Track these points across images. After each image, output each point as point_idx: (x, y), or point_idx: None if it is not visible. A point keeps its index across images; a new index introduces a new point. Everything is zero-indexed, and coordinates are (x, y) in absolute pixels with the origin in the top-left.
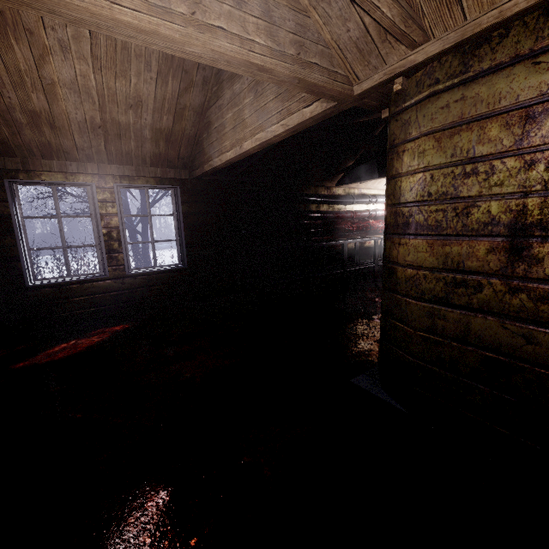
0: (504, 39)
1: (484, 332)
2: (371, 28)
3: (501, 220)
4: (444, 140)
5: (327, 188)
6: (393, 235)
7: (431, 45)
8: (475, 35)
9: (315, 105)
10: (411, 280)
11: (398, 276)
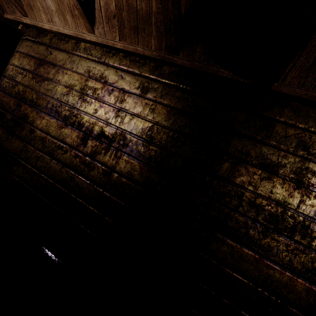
0: (46, 36)
1: None
2: None
3: (20, 93)
4: (22, 57)
5: None
6: None
7: (28, 19)
8: (39, 27)
9: None
10: None
11: None
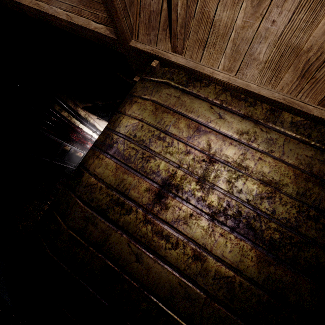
0: (206, 86)
1: (115, 245)
2: (163, 14)
3: (162, 174)
4: (160, 111)
5: (75, 104)
6: (97, 148)
7: (182, 58)
8: (199, 73)
9: (101, 26)
10: (90, 186)
11: (82, 179)
